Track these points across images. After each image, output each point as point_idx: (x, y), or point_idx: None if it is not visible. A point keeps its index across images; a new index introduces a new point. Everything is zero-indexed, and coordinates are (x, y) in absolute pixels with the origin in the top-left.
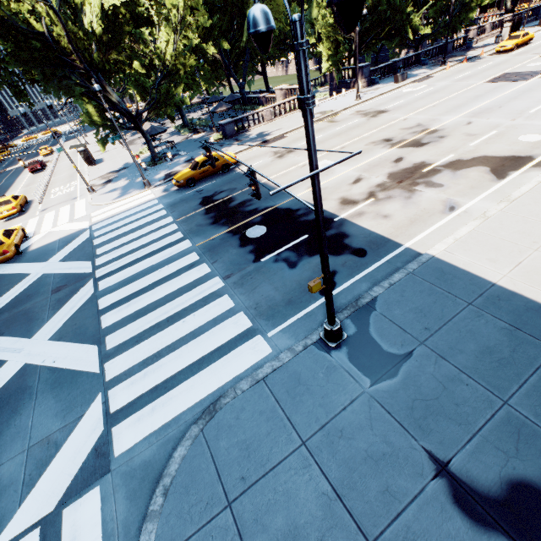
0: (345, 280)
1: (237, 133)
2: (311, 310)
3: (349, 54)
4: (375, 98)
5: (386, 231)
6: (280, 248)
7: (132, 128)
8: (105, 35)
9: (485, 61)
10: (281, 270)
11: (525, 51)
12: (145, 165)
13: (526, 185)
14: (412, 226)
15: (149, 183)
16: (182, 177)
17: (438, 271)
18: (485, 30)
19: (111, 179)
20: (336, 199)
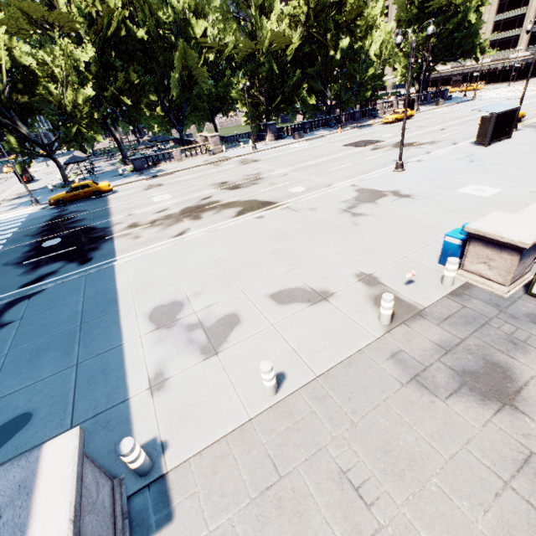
0: (50, 278)
1: (148, 167)
2: (1, 297)
3: (261, 113)
4: (268, 150)
5: (122, 247)
6: (47, 255)
7: (44, 156)
8: (22, 83)
9: (368, 129)
10: (25, 270)
11: (400, 124)
12: (56, 187)
13: (235, 222)
14: (141, 245)
15: (36, 201)
16: (54, 197)
17: (100, 275)
18: (393, 105)
19: (21, 196)
20: (130, 223)
